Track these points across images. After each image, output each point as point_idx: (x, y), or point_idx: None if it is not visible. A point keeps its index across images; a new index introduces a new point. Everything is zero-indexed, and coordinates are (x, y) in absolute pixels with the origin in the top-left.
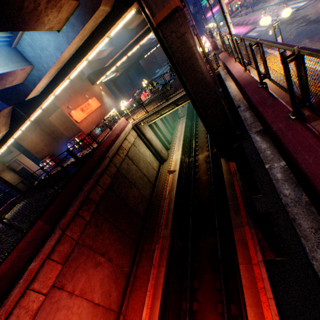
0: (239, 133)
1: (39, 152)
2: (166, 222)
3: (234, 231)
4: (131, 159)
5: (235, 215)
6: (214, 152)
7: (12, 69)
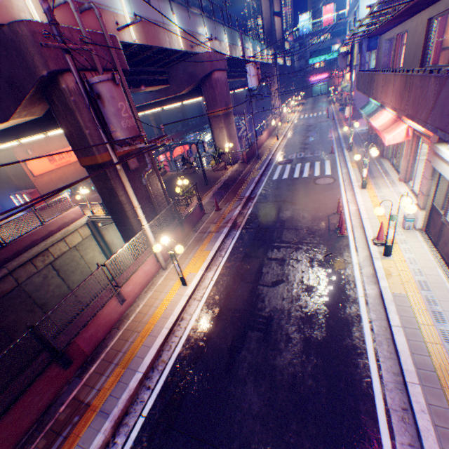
0: None
1: None
2: None
3: None
4: (57, 269)
5: None
6: None
7: None
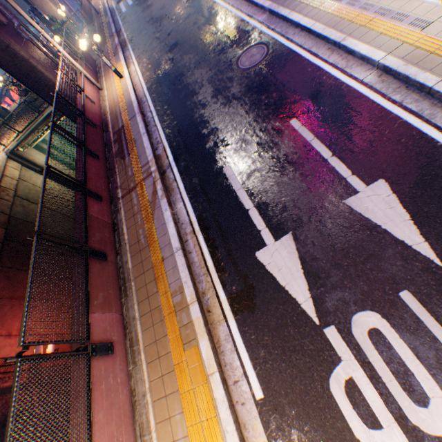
0: None
1: None
2: None
3: None
4: (26, 199)
5: None
6: None
7: None
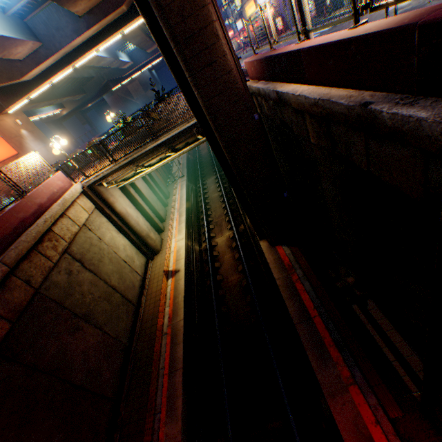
0: (286, 196)
1: None
2: (171, 399)
3: (332, 404)
4: (79, 260)
5: (322, 361)
6: (241, 230)
7: None
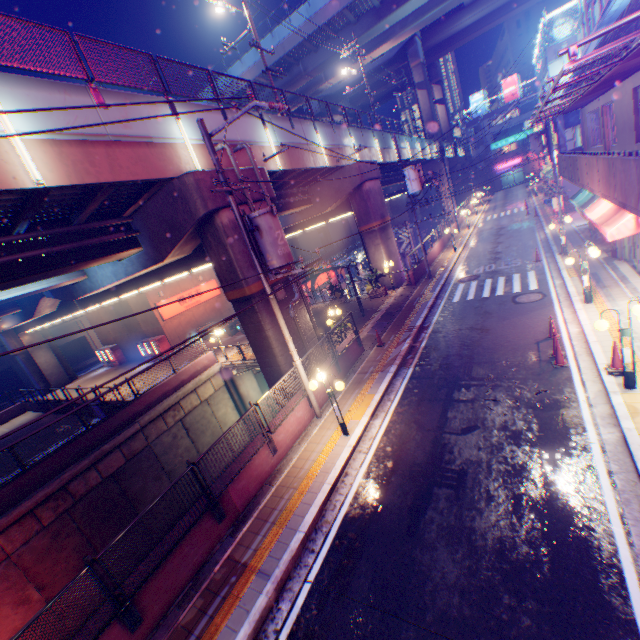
0: None
1: (103, 334)
2: None
3: None
4: (187, 427)
5: None
6: None
7: (53, 284)
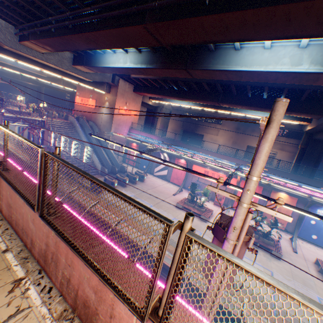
0: None
1: None
2: None
3: None
4: None
5: None
6: None
7: None
